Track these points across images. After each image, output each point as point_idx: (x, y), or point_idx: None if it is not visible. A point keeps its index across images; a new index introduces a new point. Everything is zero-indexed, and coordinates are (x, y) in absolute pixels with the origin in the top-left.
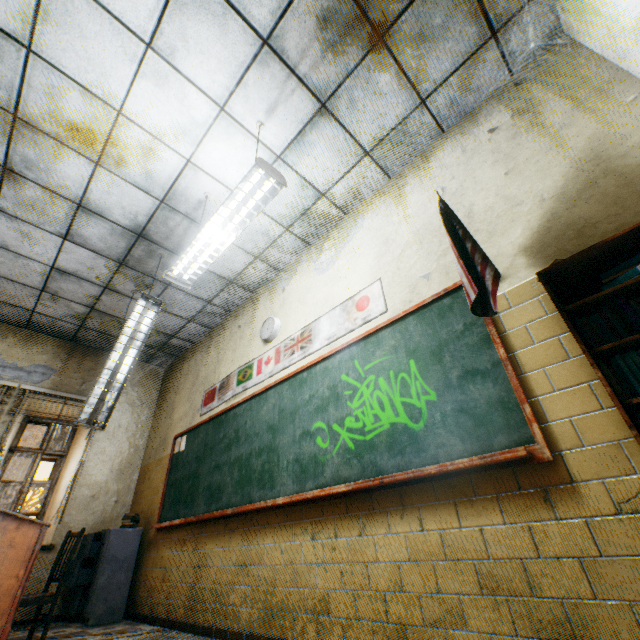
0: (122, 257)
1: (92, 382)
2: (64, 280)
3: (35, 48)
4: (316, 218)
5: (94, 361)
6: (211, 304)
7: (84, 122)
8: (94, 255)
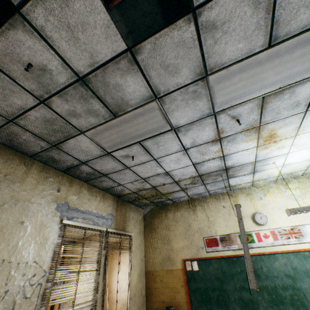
0: (204, 173)
1: (125, 222)
2: (161, 176)
3: (308, 111)
4: (292, 174)
5: (124, 208)
6: (208, 192)
7: (279, 134)
8: (193, 171)
